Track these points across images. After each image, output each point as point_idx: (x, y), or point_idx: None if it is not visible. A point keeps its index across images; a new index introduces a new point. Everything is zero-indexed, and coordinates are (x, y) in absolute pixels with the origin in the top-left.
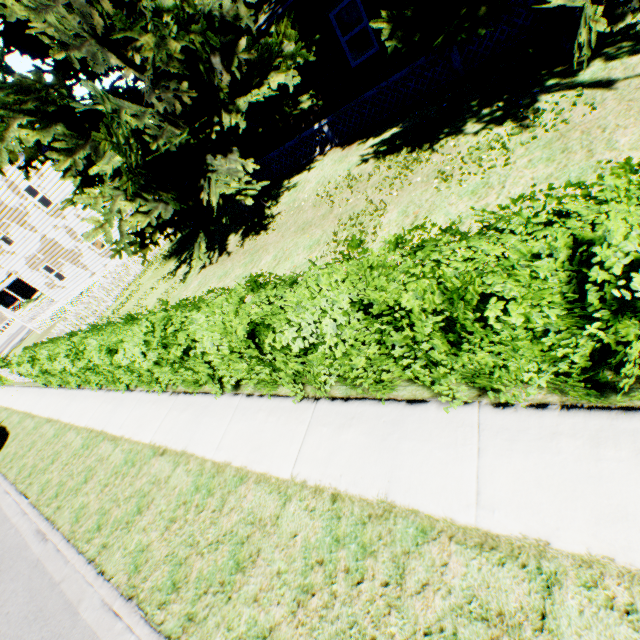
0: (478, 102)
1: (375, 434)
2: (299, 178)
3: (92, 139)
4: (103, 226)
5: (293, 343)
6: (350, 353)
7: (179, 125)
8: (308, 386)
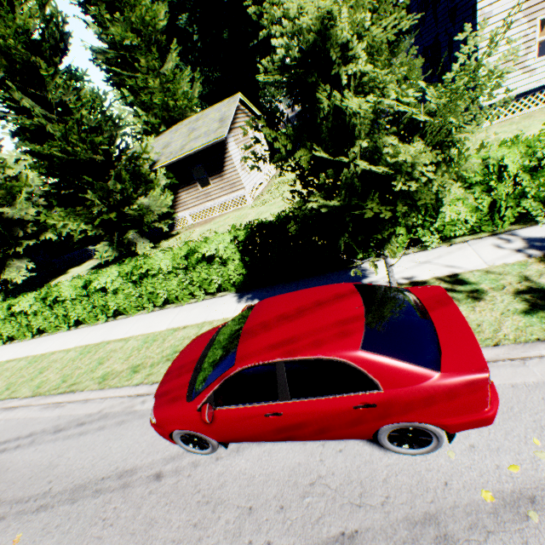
0: (125, 257)
1: None
2: (74, 269)
3: None
4: None
5: None
6: None
7: None
8: None
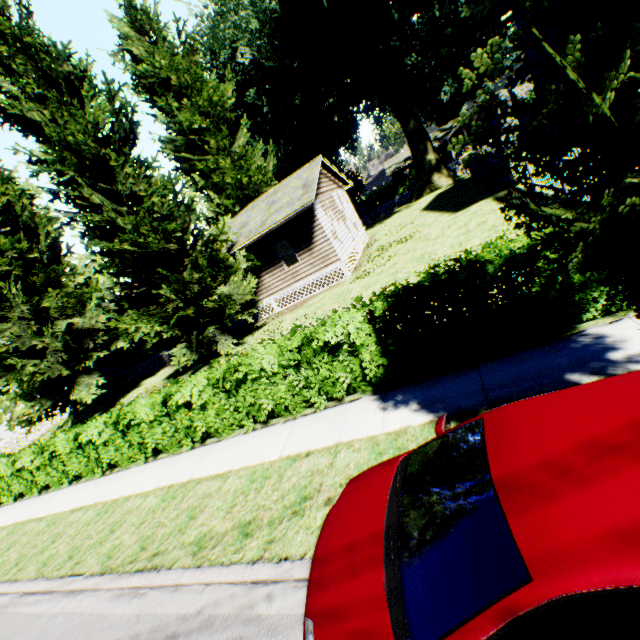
0: (204, 359)
1: (46, 500)
2: (147, 380)
3: (15, 370)
4: (1, 415)
5: (23, 466)
6: (42, 469)
7: (65, 363)
8: (45, 490)
